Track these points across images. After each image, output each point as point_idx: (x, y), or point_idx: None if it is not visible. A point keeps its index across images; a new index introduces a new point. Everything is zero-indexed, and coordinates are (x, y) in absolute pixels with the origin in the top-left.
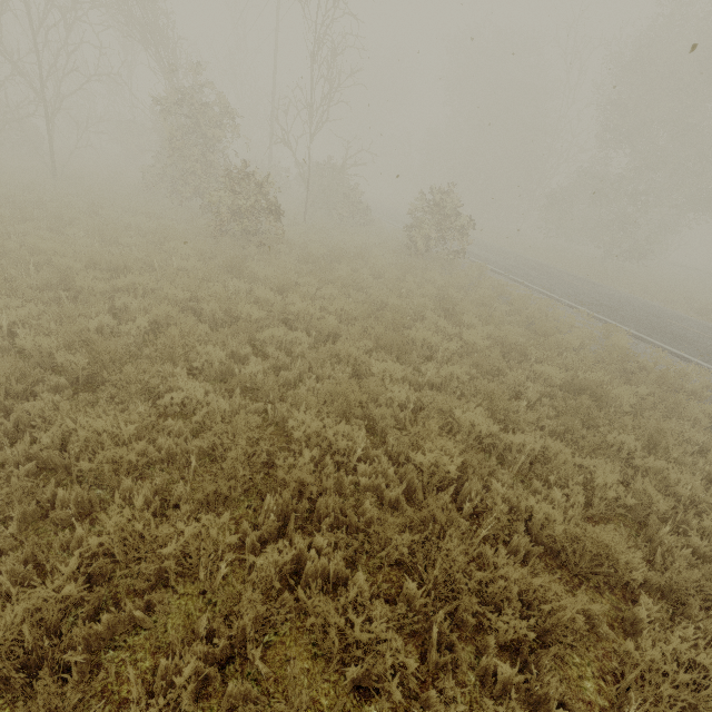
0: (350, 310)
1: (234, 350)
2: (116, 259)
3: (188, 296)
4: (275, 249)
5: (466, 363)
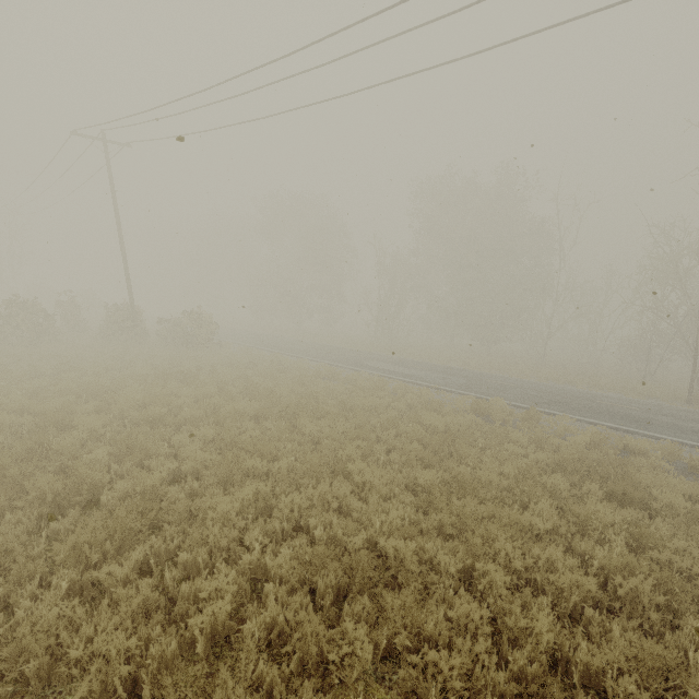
0: None
1: None
2: None
3: None
4: None
5: None
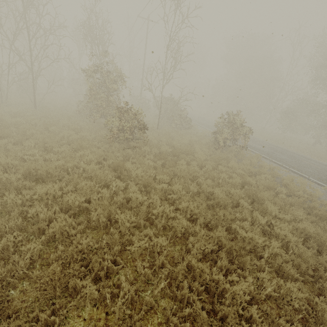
0: (193, 208)
1: (108, 265)
2: (41, 170)
3: (83, 200)
4: (142, 150)
5: (289, 264)
